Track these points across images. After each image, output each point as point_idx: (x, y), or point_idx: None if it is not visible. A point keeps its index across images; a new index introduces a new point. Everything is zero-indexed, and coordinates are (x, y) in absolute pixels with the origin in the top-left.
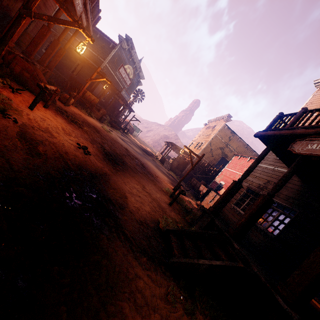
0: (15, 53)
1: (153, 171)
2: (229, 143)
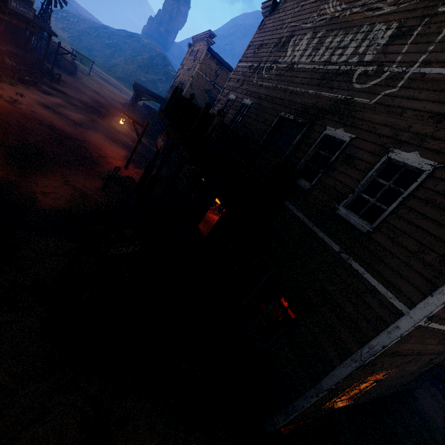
0: None
1: (97, 150)
2: (216, 82)
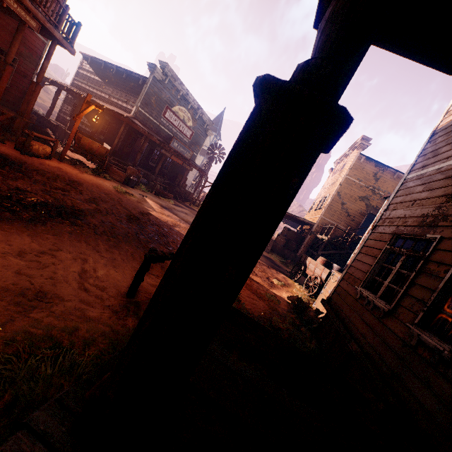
0: None
1: None
2: (376, 186)
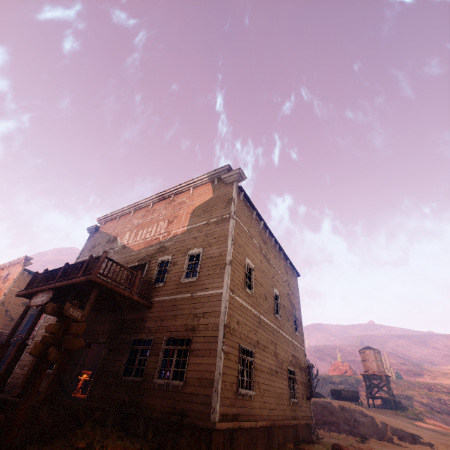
0: None
1: None
2: None
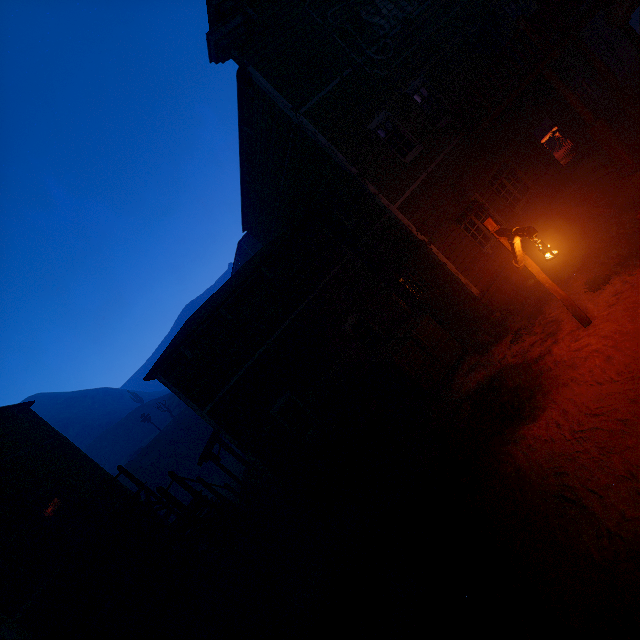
0: None
1: None
2: None
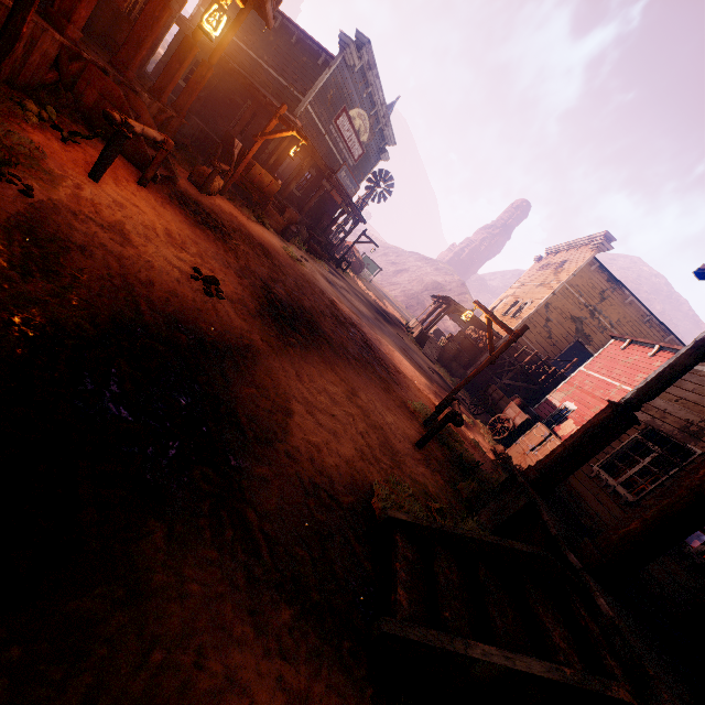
0: (82, 54)
1: (391, 360)
2: (598, 308)
